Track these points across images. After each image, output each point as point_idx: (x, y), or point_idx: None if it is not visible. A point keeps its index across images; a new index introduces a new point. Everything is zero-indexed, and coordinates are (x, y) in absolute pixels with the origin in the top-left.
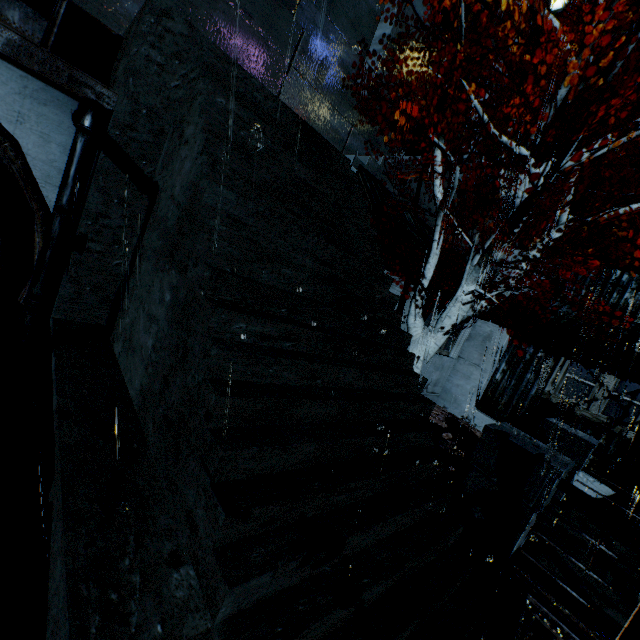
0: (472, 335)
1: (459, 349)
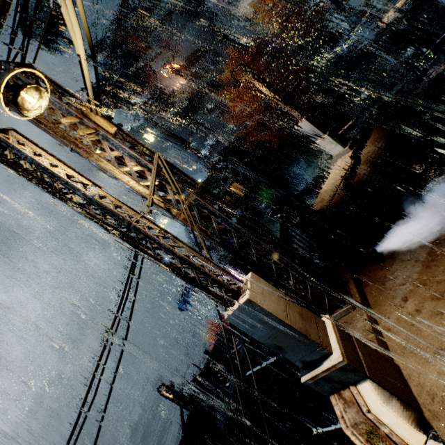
0: None
1: None
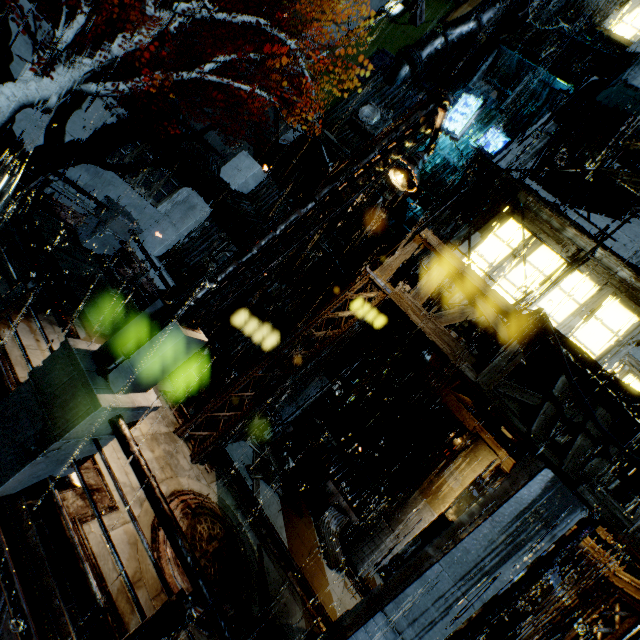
0: (184, 201)
1: (169, 207)
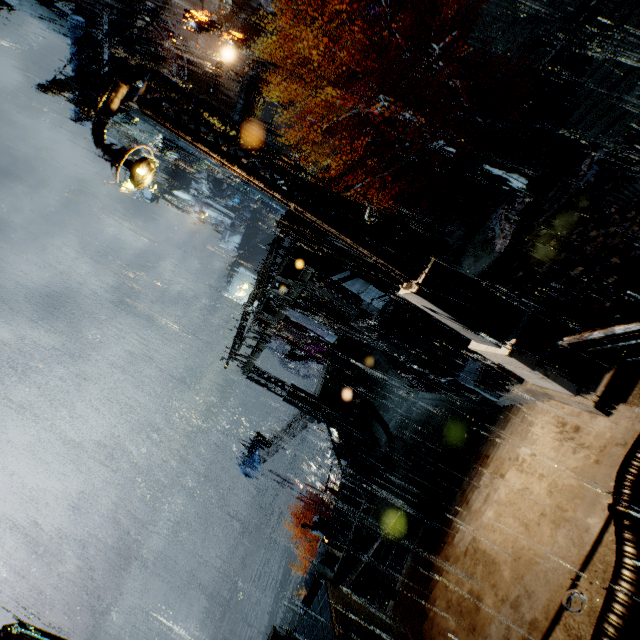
0: None
1: None
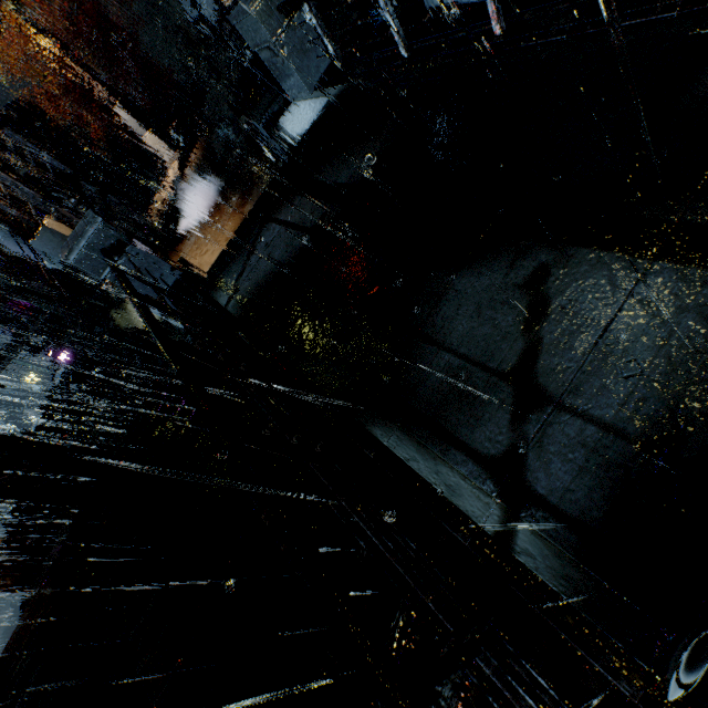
0: None
1: None
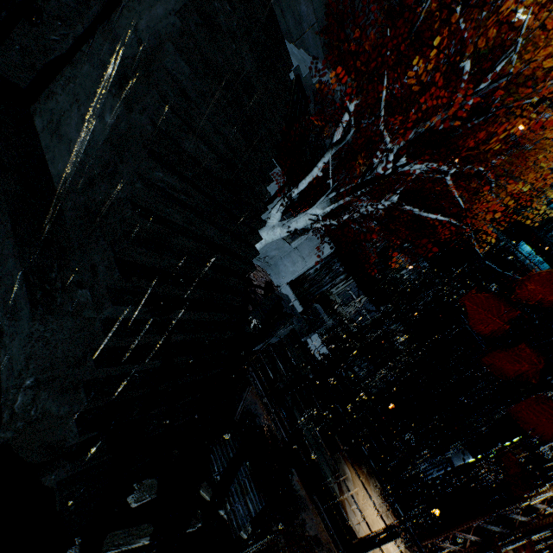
0: (312, 238)
1: (299, 243)
